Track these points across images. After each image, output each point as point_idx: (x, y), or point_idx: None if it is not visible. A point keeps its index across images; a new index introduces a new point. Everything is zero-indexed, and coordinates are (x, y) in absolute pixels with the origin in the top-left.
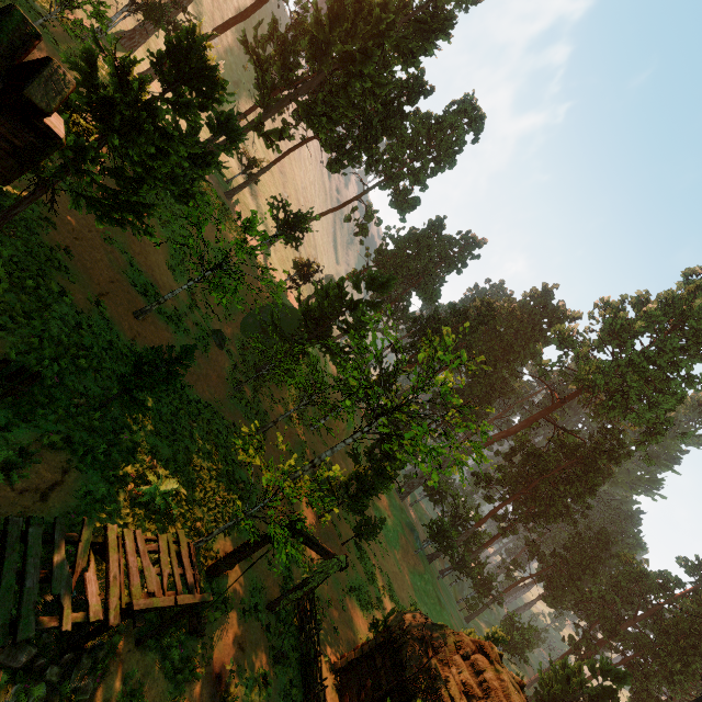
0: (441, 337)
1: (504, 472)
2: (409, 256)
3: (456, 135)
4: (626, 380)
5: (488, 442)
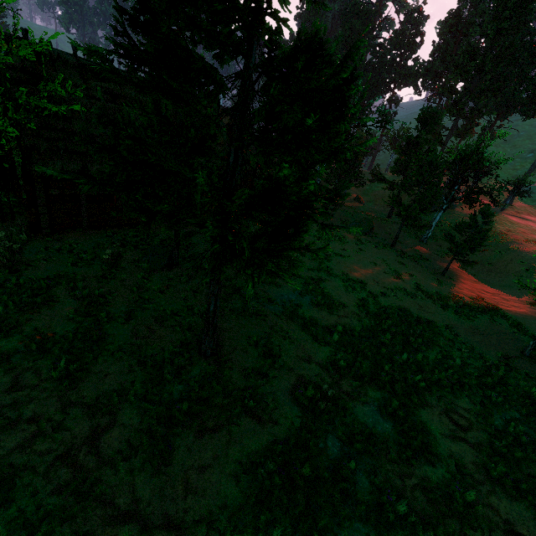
0: None
1: None
2: None
3: None
4: None
5: None
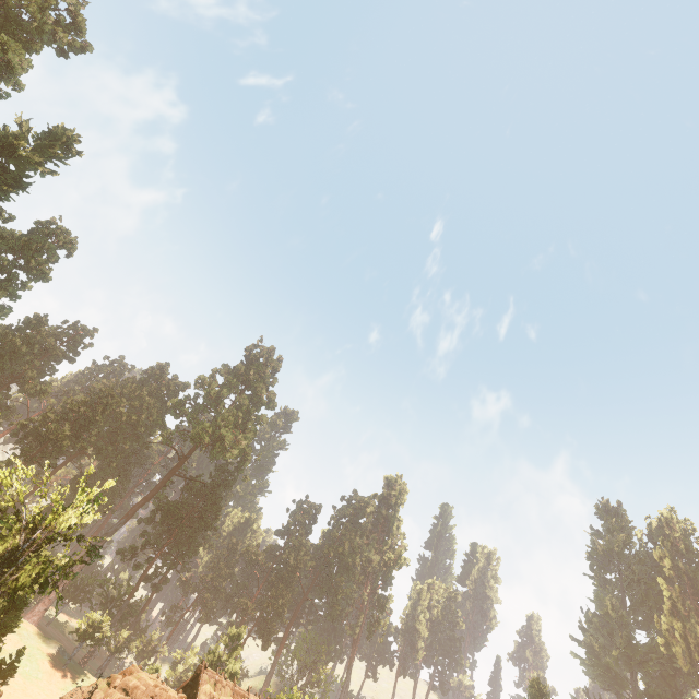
0: (61, 437)
1: (147, 536)
2: (4, 356)
3: (48, 253)
4: (222, 432)
5: (129, 515)
